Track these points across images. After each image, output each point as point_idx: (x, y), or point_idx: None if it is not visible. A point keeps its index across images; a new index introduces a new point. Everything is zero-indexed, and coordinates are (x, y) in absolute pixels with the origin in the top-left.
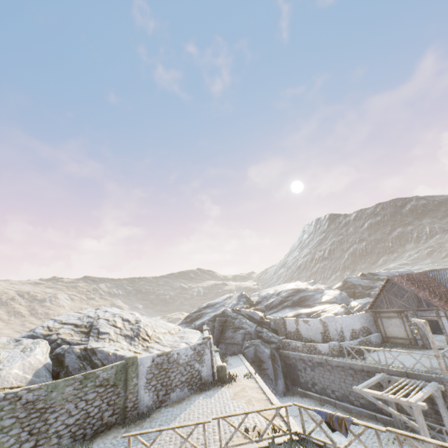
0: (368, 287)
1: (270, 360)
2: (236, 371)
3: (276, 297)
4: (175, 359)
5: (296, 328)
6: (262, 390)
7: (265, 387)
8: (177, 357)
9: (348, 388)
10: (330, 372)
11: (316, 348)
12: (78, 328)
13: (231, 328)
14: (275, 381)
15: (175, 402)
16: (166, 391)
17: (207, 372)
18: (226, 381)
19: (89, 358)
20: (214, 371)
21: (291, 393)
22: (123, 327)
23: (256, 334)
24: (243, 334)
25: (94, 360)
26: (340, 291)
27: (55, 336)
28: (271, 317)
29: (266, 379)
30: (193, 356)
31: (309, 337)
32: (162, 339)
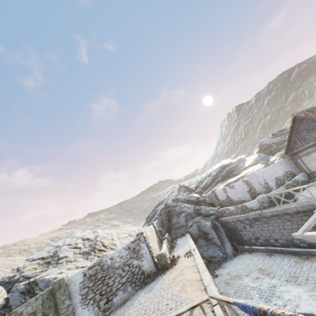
0: (281, 142)
1: (213, 230)
2: (180, 252)
3: (208, 178)
4: (109, 265)
5: (226, 196)
6: (198, 268)
7: (200, 264)
8: (111, 262)
9: (290, 233)
10: (267, 224)
11: (247, 207)
12: (45, 260)
13: (175, 215)
14: (222, 246)
15: (119, 306)
16: (107, 299)
17: (148, 264)
18: (168, 266)
19: (33, 290)
20: (155, 261)
21: (240, 252)
22: (83, 246)
23: (196, 213)
24: (185, 216)
25: (35, 291)
26: (258, 154)
27: (18, 275)
28: (205, 195)
29: (214, 247)
30: (129, 255)
31: (239, 199)
32: (116, 245)
